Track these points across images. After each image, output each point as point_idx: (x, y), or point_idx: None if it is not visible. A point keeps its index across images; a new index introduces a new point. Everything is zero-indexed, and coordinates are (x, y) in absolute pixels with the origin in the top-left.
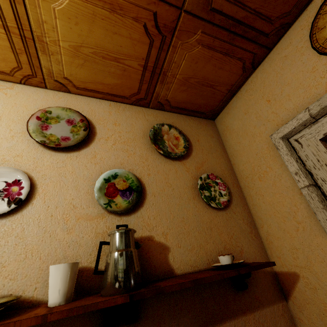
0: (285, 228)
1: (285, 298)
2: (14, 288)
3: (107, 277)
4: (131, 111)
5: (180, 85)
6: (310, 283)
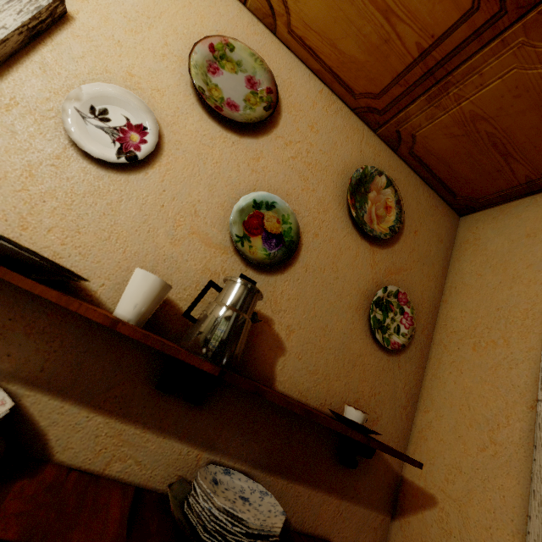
0: (465, 435)
1: (393, 514)
2: (79, 267)
3: (199, 330)
4: (346, 122)
5: (456, 121)
6: (448, 523)
